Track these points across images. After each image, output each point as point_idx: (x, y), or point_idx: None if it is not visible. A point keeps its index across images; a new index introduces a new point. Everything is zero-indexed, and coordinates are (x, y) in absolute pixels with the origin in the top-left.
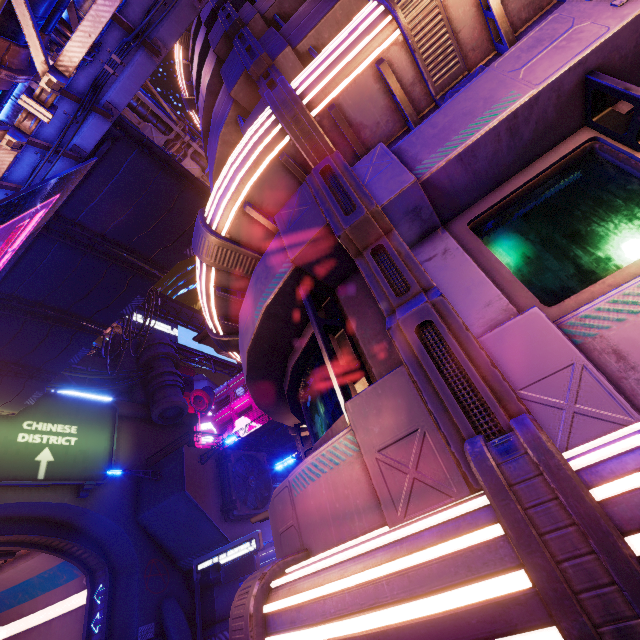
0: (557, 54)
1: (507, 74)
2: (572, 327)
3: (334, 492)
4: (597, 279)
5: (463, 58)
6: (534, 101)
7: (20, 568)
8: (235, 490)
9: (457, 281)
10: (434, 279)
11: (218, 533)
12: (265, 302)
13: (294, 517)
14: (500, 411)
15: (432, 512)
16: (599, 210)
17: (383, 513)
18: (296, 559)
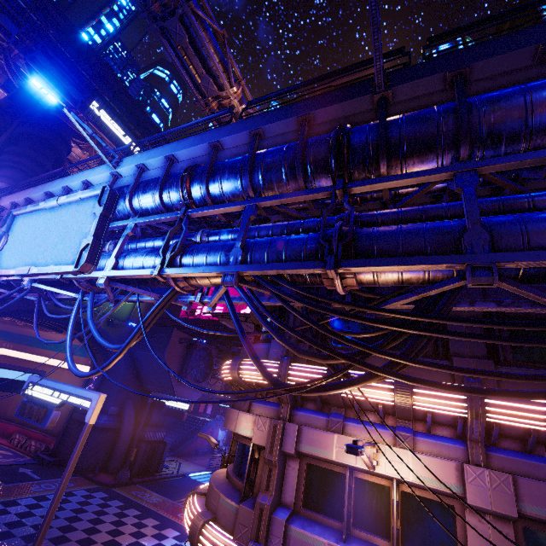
0: (345, 455)
1: (335, 444)
2: (288, 528)
3: (228, 515)
4: (317, 509)
5: (346, 404)
6: (332, 460)
7: (60, 335)
8: (190, 367)
9: (289, 481)
10: (286, 473)
11: (171, 385)
12: (241, 433)
13: (217, 505)
14: (260, 539)
15: (241, 543)
16: (333, 492)
17: (233, 535)
18: (213, 519)
